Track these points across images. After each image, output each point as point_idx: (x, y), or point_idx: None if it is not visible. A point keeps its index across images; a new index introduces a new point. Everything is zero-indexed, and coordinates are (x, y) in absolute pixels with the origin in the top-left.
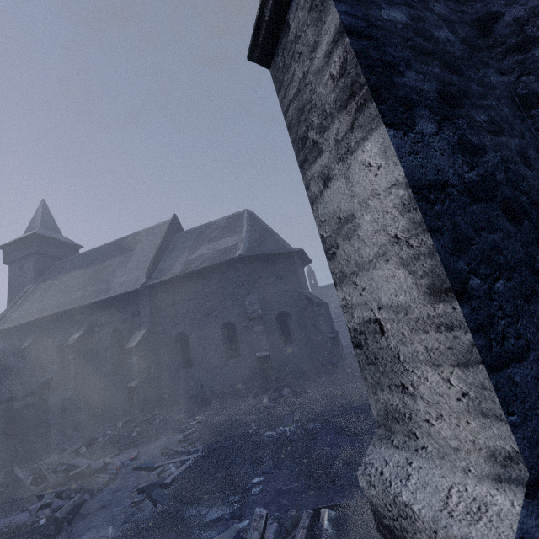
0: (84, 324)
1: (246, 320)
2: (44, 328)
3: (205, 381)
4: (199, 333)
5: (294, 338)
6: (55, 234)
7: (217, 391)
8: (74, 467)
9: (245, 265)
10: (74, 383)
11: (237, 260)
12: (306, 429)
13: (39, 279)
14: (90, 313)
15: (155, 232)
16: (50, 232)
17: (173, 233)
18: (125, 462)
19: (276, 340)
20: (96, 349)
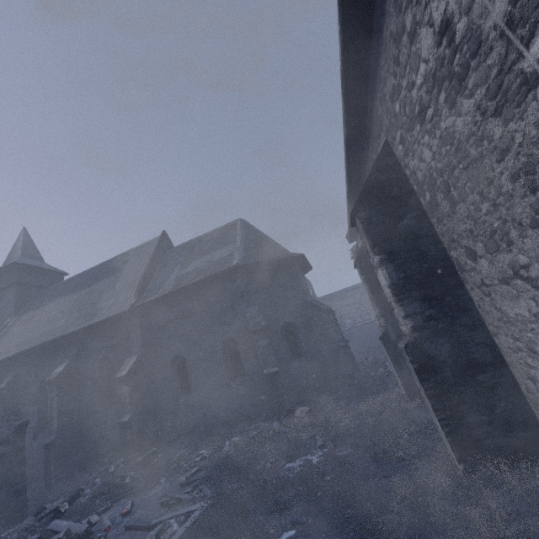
0: (69, 355)
1: (248, 334)
2: (24, 364)
3: (207, 408)
4: (197, 354)
5: (302, 351)
6: (37, 262)
7: (222, 418)
8: (50, 534)
9: (243, 275)
10: (58, 424)
11: (233, 270)
12: (337, 457)
13: (20, 311)
14: (75, 342)
15: (144, 250)
16: (31, 261)
17: (162, 250)
18: (115, 520)
19: (283, 354)
20: (83, 382)
